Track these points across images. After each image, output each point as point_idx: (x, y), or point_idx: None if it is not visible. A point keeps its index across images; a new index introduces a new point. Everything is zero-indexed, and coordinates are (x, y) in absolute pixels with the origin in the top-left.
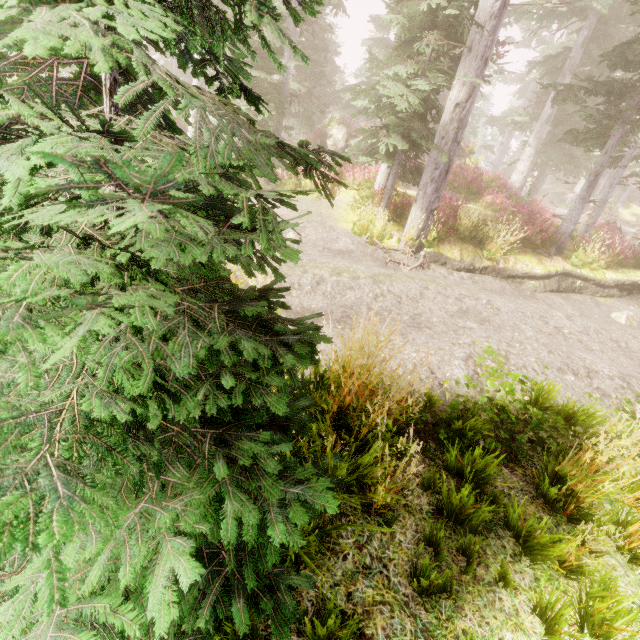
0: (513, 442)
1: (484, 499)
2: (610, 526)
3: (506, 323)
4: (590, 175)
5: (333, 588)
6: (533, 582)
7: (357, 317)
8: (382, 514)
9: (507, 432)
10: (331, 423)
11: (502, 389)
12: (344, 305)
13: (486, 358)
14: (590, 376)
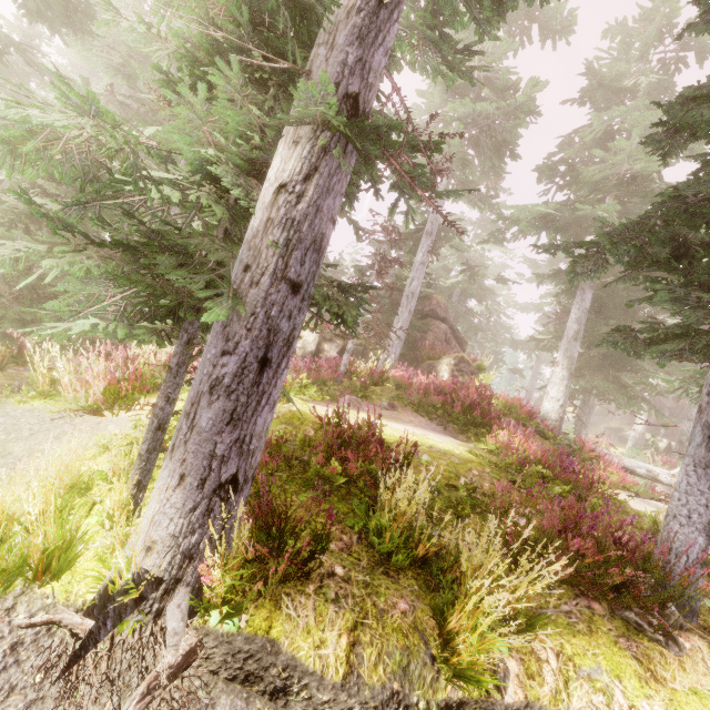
0: None
1: None
2: None
3: None
4: (701, 409)
5: None
6: None
7: None
8: None
9: None
10: None
11: None
12: None
13: None
14: None
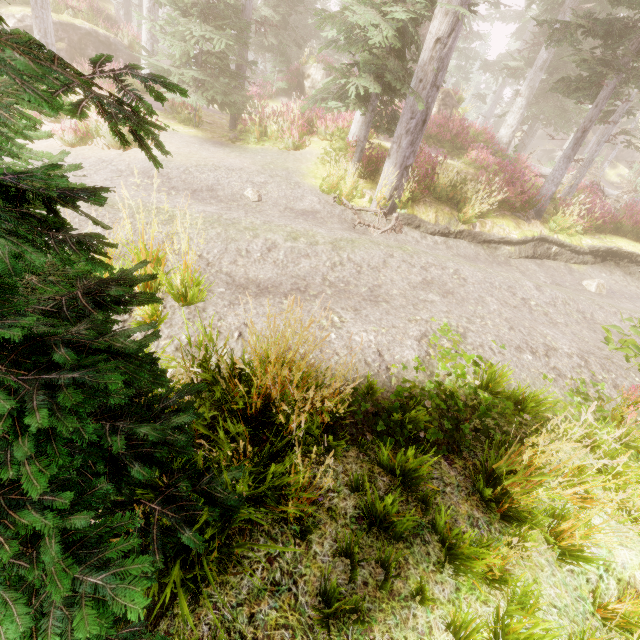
0: (458, 431)
1: (408, 509)
2: (536, 544)
3: (471, 295)
4: (578, 131)
5: (235, 609)
6: (453, 593)
7: (308, 289)
8: (301, 521)
9: (452, 421)
10: (258, 416)
11: (453, 372)
12: (296, 275)
13: (442, 337)
14: (548, 354)
